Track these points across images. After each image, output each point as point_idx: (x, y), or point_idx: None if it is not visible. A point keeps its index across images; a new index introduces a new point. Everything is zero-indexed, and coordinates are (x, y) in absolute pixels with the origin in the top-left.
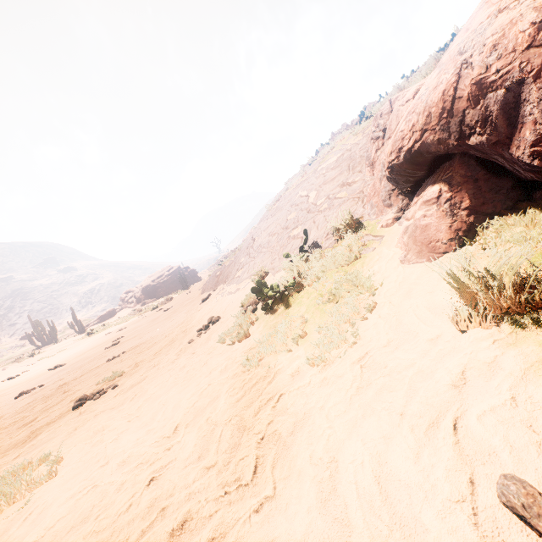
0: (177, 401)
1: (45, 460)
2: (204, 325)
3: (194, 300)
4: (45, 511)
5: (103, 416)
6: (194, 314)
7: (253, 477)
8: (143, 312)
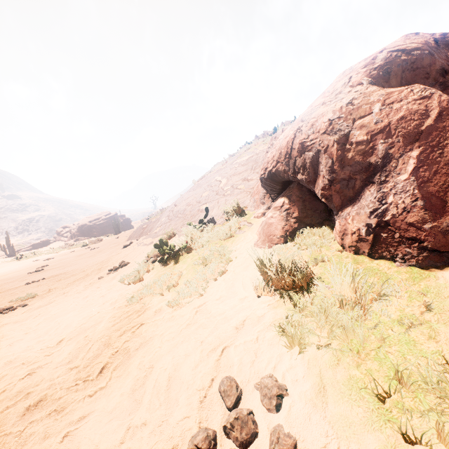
0: (70, 322)
1: None
2: (115, 267)
3: (119, 244)
4: None
5: (6, 327)
6: (113, 256)
7: (99, 375)
8: (74, 247)
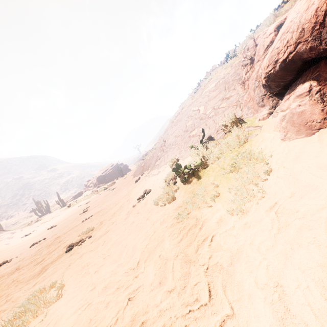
0: (134, 244)
1: (53, 286)
2: (141, 195)
3: (129, 182)
4: (58, 322)
5: (86, 256)
6: (132, 190)
7: (209, 298)
8: (99, 191)
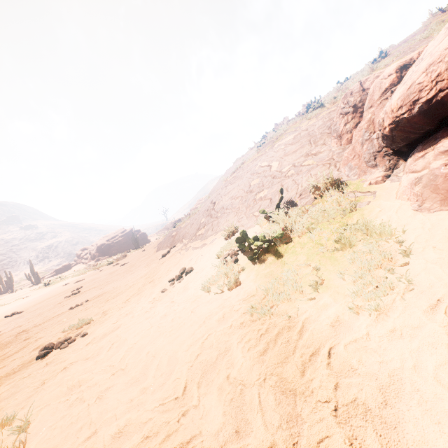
0: (171, 353)
1: (6, 424)
2: (177, 275)
3: (150, 256)
4: None
5: (77, 368)
6: (157, 267)
7: None
8: (98, 266)
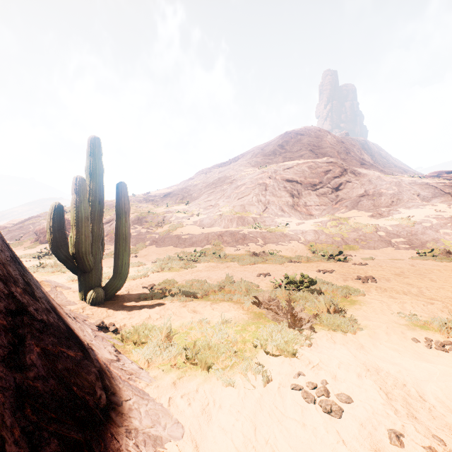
0: None
1: None
2: None
3: None
4: None
5: None
6: None
7: None
8: None
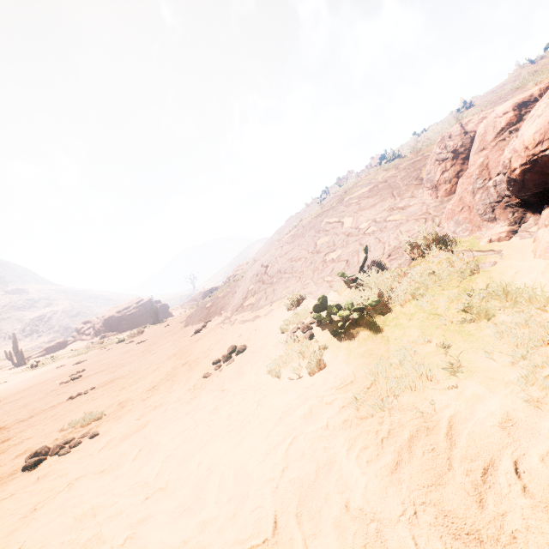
0: (238, 465)
1: None
2: (225, 355)
3: (176, 333)
4: None
5: (88, 485)
6: (190, 345)
7: None
8: (105, 344)
